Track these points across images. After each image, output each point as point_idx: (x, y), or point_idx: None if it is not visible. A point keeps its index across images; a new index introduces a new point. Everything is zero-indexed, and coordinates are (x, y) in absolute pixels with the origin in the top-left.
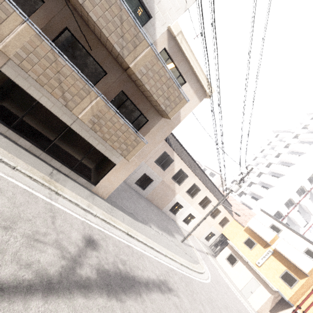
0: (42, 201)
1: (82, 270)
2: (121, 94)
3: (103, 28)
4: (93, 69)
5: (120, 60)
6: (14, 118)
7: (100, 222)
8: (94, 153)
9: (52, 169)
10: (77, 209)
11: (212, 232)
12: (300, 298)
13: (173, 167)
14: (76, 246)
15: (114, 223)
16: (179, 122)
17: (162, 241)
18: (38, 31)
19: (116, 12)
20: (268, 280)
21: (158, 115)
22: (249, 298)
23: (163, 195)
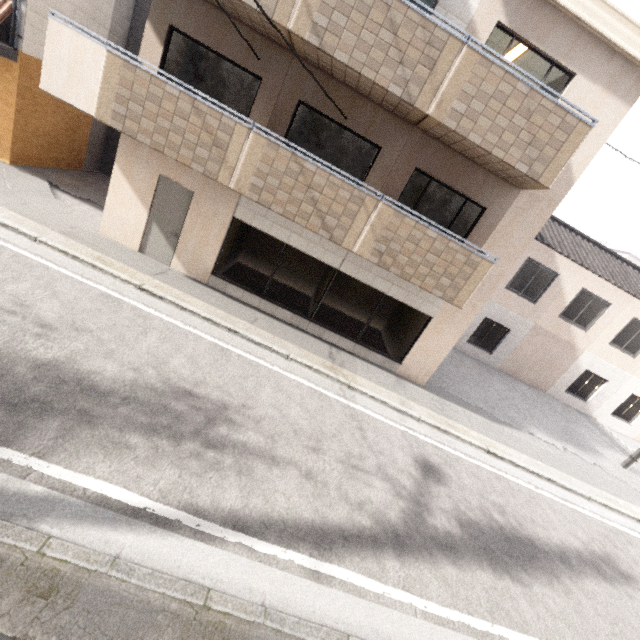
0: (337, 404)
1: (433, 518)
2: (414, 177)
3: (363, 67)
4: (355, 151)
5: (402, 111)
6: (264, 281)
7: (430, 432)
8: (386, 306)
9: (329, 347)
10: (386, 411)
11: None
12: None
13: (559, 291)
14: (408, 476)
15: (456, 431)
16: (569, 183)
17: (569, 466)
18: (265, 132)
19: (380, 18)
20: None
21: (507, 188)
22: None
23: (543, 360)
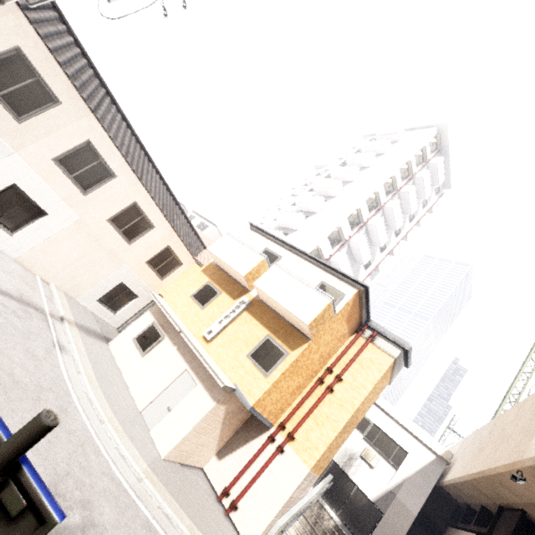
0: None
1: None
2: None
3: None
4: None
5: None
6: None
7: None
8: None
9: None
10: None
11: (128, 286)
12: (290, 404)
13: None
14: None
15: None
16: None
17: None
18: None
19: None
20: (221, 368)
21: None
22: (156, 426)
23: None
